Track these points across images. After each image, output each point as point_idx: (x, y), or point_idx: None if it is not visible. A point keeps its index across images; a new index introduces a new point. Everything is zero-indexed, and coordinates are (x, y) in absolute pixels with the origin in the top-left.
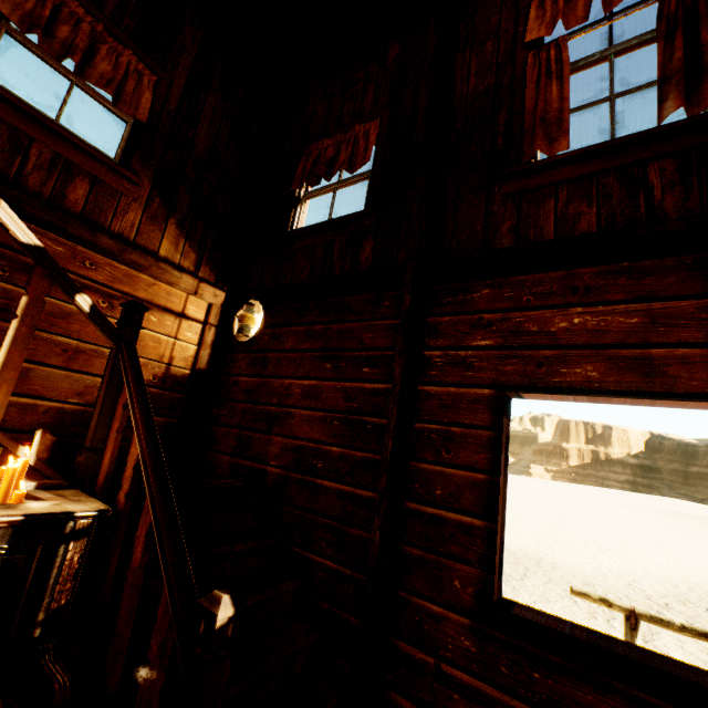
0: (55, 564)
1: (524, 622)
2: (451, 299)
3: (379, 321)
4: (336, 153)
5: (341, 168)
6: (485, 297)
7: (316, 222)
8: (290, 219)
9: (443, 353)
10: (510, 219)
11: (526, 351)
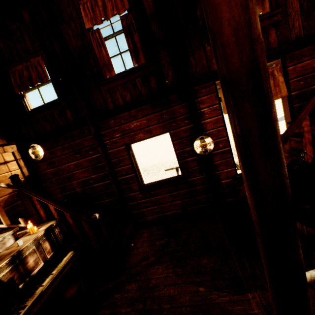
0: (55, 234)
1: (147, 186)
2: (104, 125)
3: (87, 137)
4: (28, 72)
5: (37, 82)
6: (113, 123)
7: (40, 107)
8: (24, 105)
9: (109, 141)
10: (109, 98)
11: (128, 134)
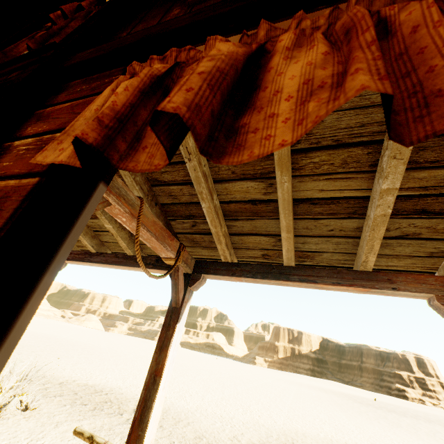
0: None
1: None
2: None
3: None
4: None
5: None
6: None
7: None
8: None
9: None
10: None
11: None
